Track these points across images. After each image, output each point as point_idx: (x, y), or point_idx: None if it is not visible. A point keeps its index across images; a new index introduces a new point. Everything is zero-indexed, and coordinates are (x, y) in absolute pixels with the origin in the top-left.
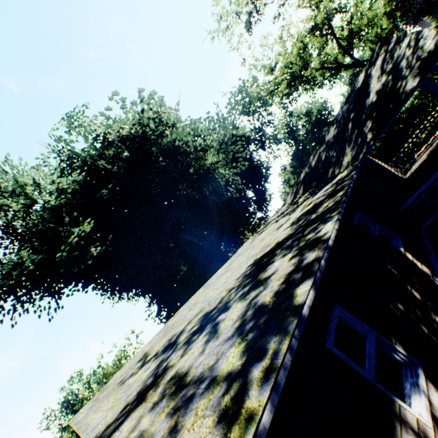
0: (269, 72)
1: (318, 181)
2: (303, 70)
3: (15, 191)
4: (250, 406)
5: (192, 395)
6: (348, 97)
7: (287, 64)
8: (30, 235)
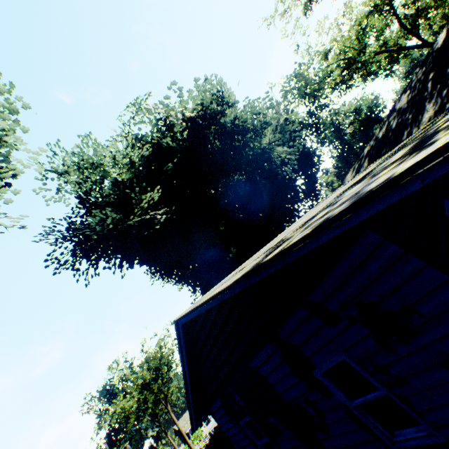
0: (324, 58)
1: (389, 147)
2: (361, 53)
3: (94, 163)
4: (448, 132)
5: (355, 194)
6: (425, 60)
7: (343, 49)
8: (104, 204)
